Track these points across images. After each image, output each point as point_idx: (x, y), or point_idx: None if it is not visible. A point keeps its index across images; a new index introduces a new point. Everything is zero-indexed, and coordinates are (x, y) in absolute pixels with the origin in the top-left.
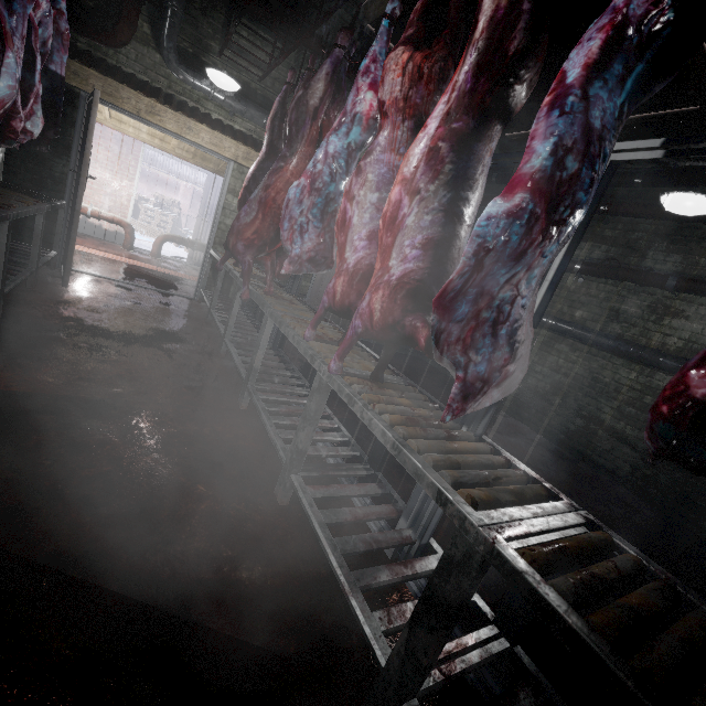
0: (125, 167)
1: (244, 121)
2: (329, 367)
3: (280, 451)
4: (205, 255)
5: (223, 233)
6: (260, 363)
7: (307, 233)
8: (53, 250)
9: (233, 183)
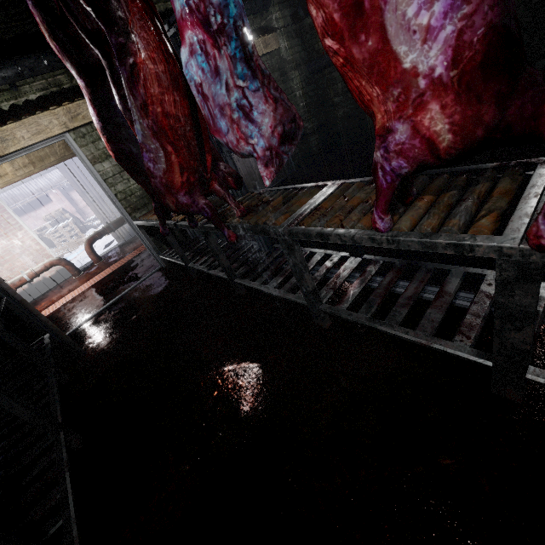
0: (4, 224)
1: (31, 85)
2: (544, 244)
3: (465, 355)
4: (134, 230)
5: (126, 201)
6: (313, 282)
7: (256, 108)
8: (44, 336)
9: (87, 153)
